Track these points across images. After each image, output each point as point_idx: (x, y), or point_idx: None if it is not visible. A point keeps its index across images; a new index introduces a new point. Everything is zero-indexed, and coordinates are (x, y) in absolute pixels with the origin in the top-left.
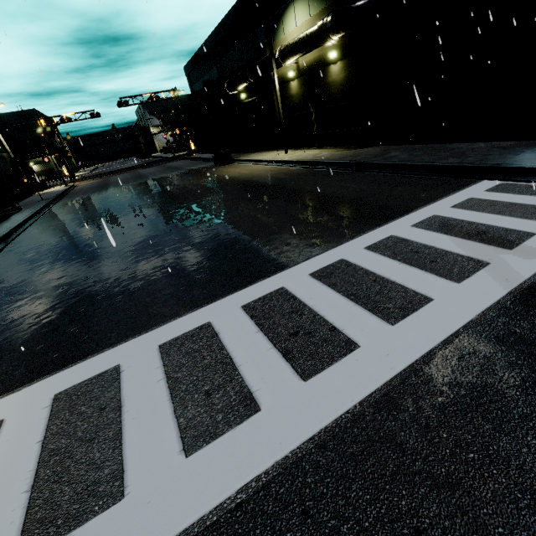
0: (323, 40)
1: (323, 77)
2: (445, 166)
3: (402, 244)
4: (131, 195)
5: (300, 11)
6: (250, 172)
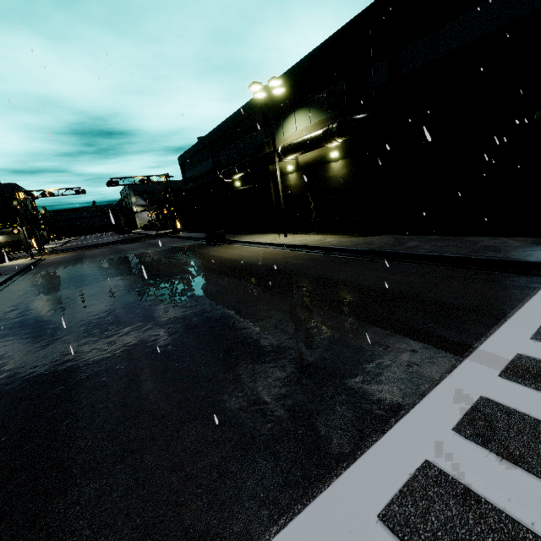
0: (328, 142)
1: (324, 172)
2: (492, 260)
3: None
4: (113, 274)
5: (300, 119)
6: (252, 254)
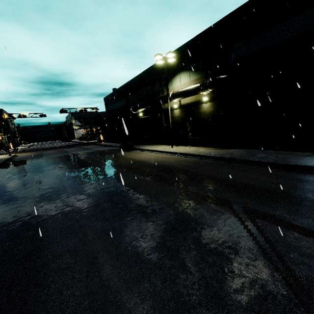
0: (203, 91)
1: (197, 109)
2: None
3: None
4: (63, 167)
5: (183, 77)
6: (154, 157)
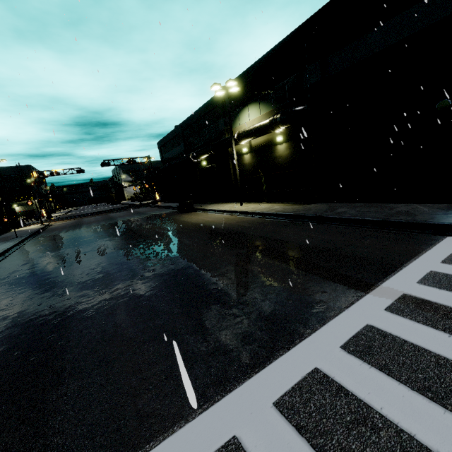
0: (274, 129)
1: (271, 153)
2: (401, 222)
3: (428, 307)
4: (103, 236)
5: (252, 111)
6: (213, 219)
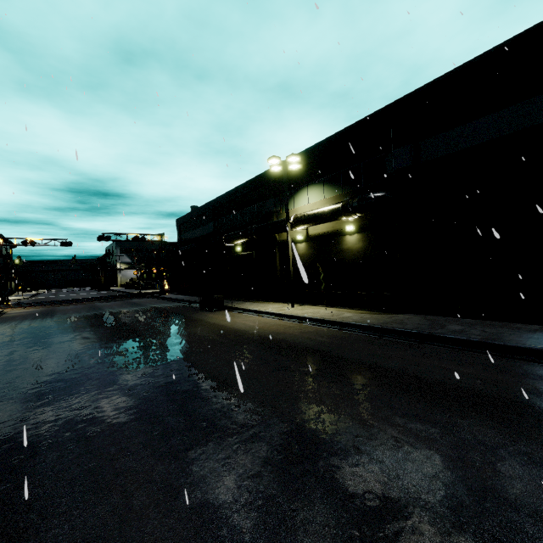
0: (347, 215)
1: (337, 244)
2: None
3: None
4: (91, 338)
5: (313, 193)
6: (261, 325)
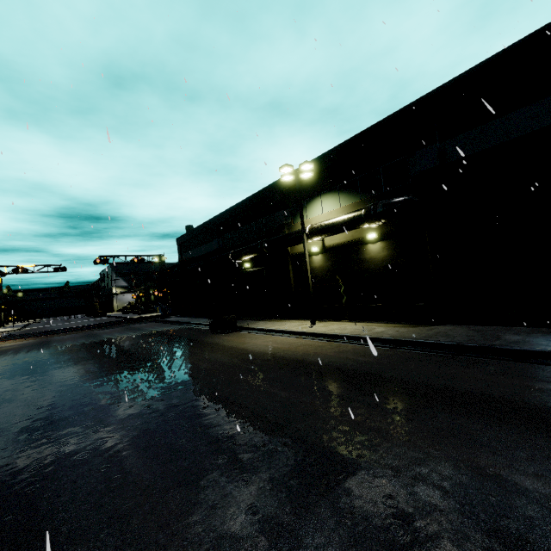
0: (370, 222)
1: (358, 254)
2: None
3: None
4: (97, 372)
5: (328, 202)
6: (286, 346)
